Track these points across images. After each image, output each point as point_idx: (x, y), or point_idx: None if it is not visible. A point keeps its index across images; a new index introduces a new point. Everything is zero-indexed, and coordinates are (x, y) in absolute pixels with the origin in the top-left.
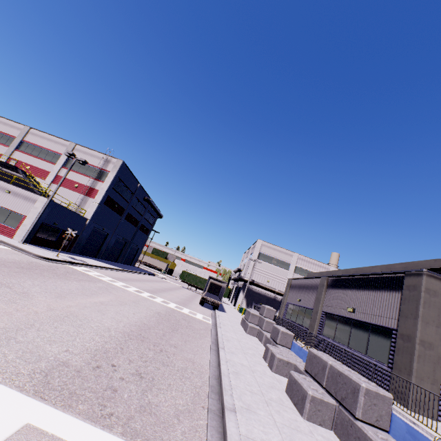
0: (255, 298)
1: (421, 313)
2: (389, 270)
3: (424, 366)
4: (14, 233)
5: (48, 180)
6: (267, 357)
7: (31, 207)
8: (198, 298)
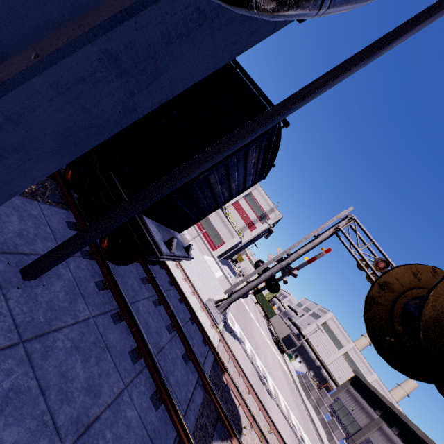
0: (300, 349)
1: None
2: (427, 441)
3: None
4: (214, 248)
5: (230, 201)
6: (331, 441)
7: (230, 238)
8: (265, 324)
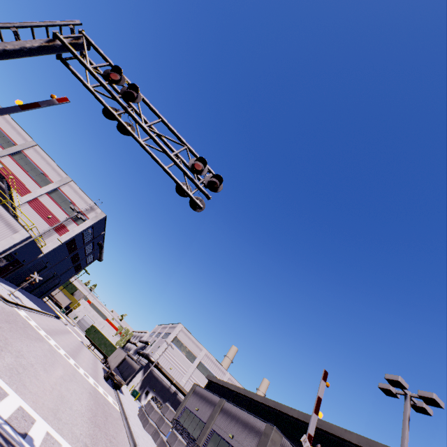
0: (151, 381)
1: None
2: (265, 403)
3: None
4: None
5: (25, 199)
6: None
7: (8, 234)
8: (99, 365)
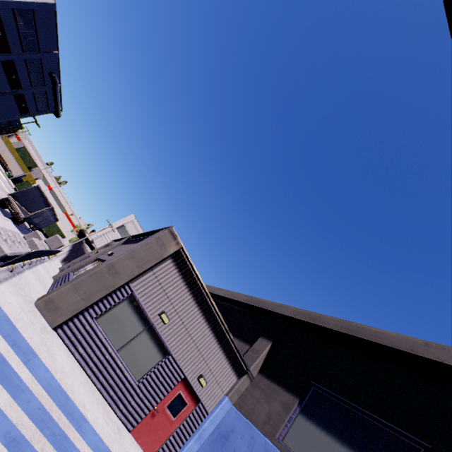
0: None
1: (135, 249)
2: None
3: (92, 283)
4: None
5: None
6: None
7: None
8: None
